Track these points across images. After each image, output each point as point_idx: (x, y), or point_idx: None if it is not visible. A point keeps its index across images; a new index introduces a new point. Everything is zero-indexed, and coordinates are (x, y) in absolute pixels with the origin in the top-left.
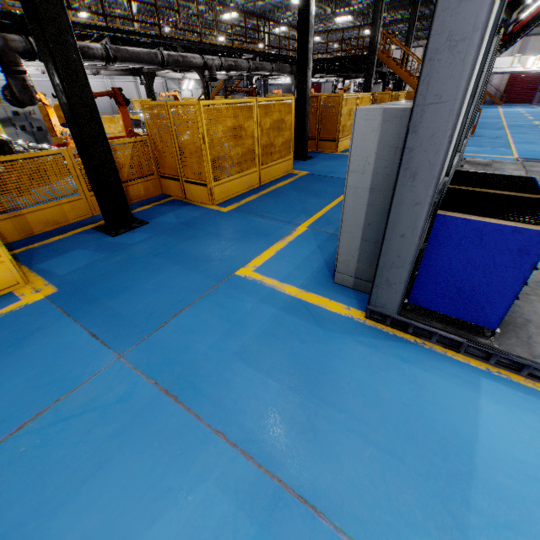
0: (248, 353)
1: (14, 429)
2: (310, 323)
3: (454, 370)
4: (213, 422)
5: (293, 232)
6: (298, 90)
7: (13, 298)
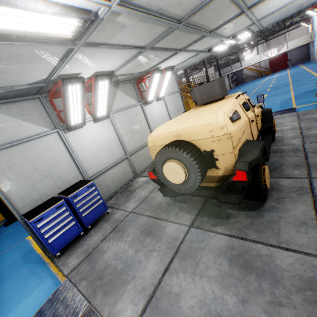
0: None
1: None
2: (23, 260)
3: (44, 275)
4: None
5: None
6: None
7: None
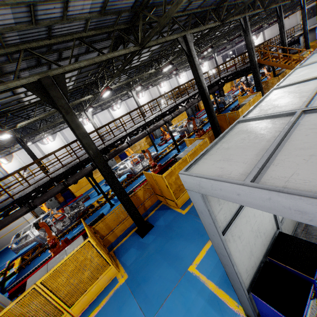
0: None
1: None
2: (219, 314)
3: None
4: None
5: None
6: (210, 123)
7: (116, 280)
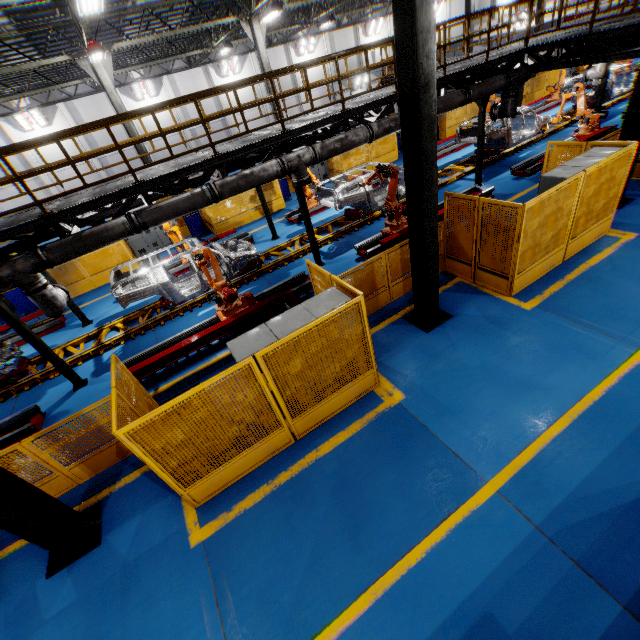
0: None
1: None
2: None
3: None
4: None
5: None
6: (410, 226)
7: None
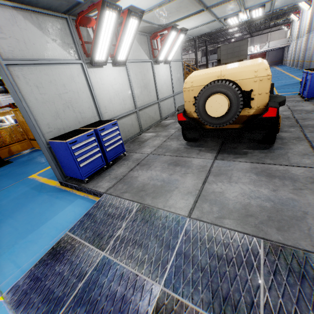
0: (1, 206)
1: None
2: (36, 191)
3: (71, 198)
4: None
5: None
6: None
7: None
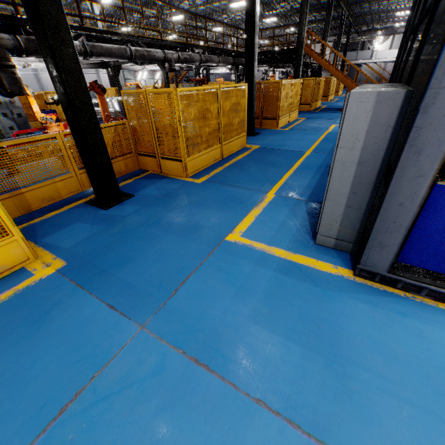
0: (261, 316)
1: (56, 412)
2: (307, 283)
3: None
4: (250, 390)
5: (264, 199)
6: (246, 78)
7: (25, 273)
